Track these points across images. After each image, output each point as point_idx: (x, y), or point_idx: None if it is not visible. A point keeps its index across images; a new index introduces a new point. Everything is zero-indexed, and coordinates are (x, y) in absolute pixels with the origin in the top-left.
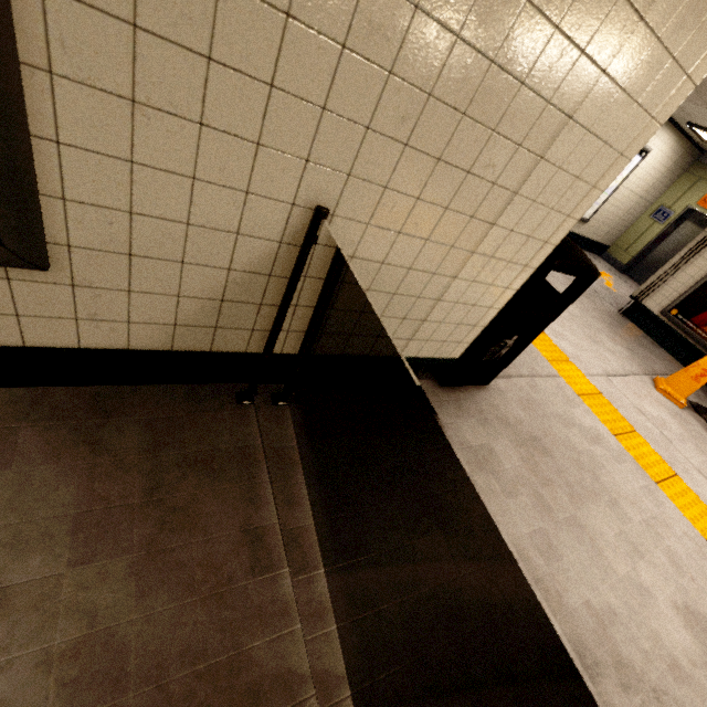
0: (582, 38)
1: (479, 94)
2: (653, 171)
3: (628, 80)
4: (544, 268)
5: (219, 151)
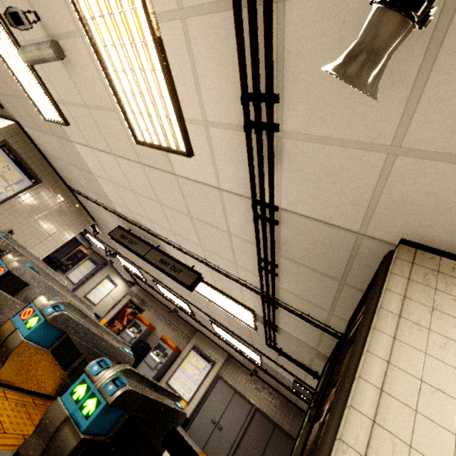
0: (52, 229)
1: (38, 228)
2: (120, 293)
3: (58, 235)
4: (46, 260)
5: (5, 220)
